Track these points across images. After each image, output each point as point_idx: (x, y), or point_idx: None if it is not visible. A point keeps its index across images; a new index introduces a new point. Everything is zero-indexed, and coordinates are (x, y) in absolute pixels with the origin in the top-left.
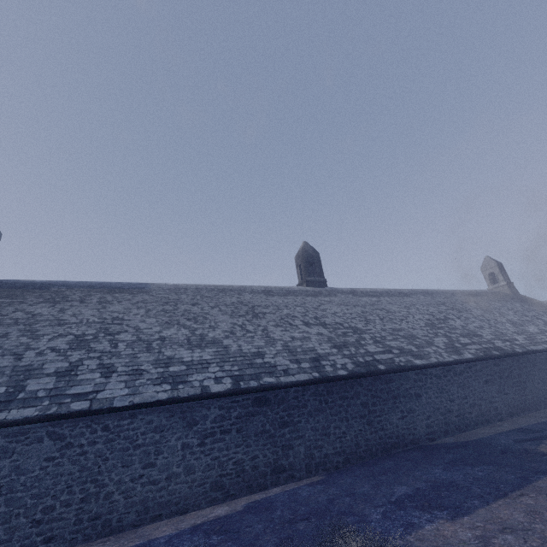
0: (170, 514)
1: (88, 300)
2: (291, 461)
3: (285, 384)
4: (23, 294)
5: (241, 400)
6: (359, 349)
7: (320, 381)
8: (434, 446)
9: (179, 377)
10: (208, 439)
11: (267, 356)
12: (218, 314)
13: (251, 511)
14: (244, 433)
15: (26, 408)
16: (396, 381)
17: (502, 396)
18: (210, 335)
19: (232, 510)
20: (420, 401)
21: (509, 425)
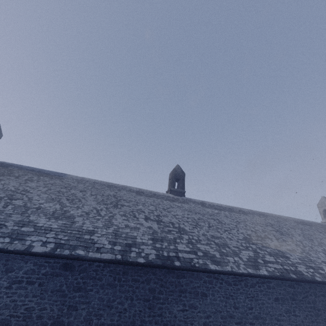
0: None
1: (21, 177)
2: (71, 320)
3: (89, 258)
4: None
5: (53, 262)
6: (171, 245)
7: (119, 263)
8: None
9: (22, 235)
10: (15, 285)
11: (96, 235)
12: (91, 200)
13: None
14: (43, 287)
15: None
16: (187, 278)
17: (290, 316)
18: (71, 212)
19: None
20: (205, 300)
21: None
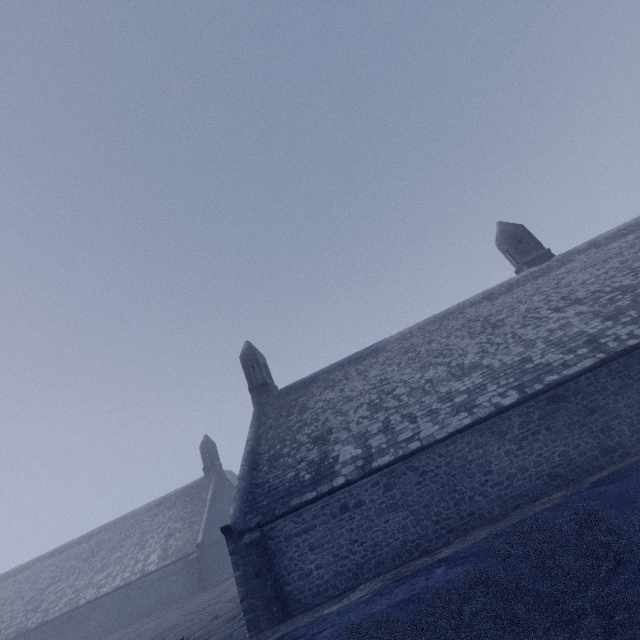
0: (525, 503)
1: (349, 376)
2: (617, 440)
3: (570, 376)
4: (308, 390)
5: (534, 404)
6: None
7: (610, 360)
8: None
9: (467, 404)
10: (523, 443)
11: (535, 359)
12: (457, 341)
13: (601, 484)
14: (553, 430)
15: (383, 456)
16: None
17: None
18: (466, 362)
19: (581, 489)
20: None
21: None
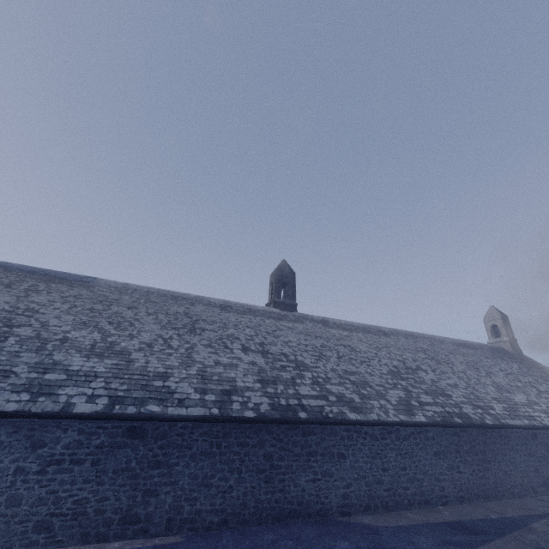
0: None
1: (16, 285)
2: (150, 511)
3: (170, 416)
4: None
5: (110, 427)
6: (289, 388)
7: (217, 420)
8: (341, 524)
9: (48, 387)
10: (51, 467)
11: (172, 380)
12: (150, 322)
13: None
14: (100, 467)
15: None
16: (317, 435)
17: (454, 474)
18: (122, 344)
19: None
20: (343, 463)
21: (450, 513)
